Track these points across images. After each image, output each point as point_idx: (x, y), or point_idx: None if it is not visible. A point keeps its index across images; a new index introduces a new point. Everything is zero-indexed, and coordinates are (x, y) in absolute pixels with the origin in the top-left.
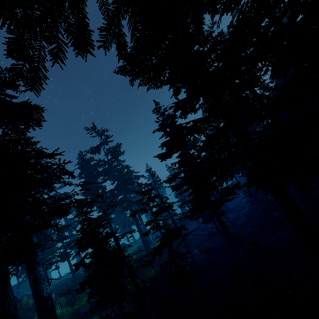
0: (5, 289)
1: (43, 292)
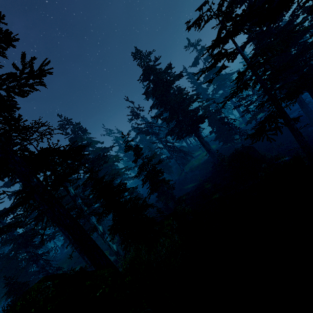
0: (200, 137)
1: (204, 140)
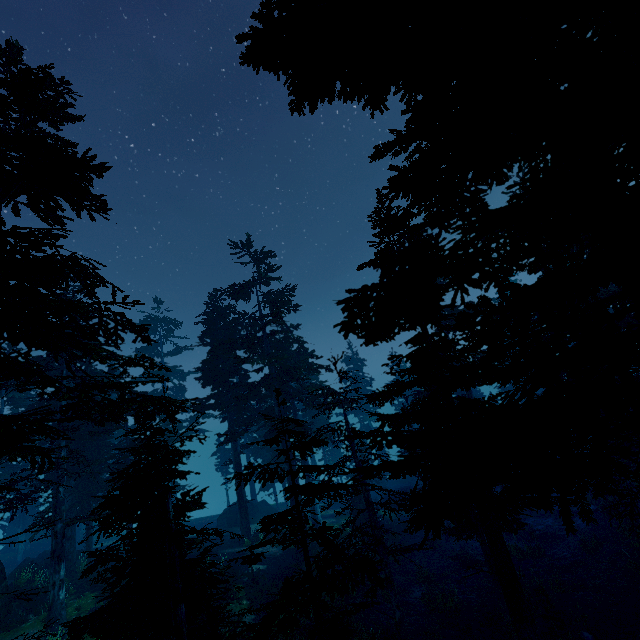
0: None
1: None
